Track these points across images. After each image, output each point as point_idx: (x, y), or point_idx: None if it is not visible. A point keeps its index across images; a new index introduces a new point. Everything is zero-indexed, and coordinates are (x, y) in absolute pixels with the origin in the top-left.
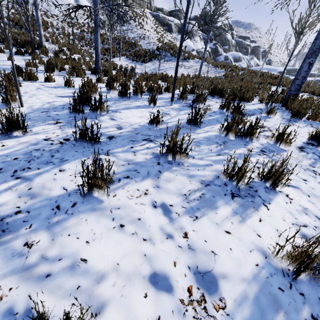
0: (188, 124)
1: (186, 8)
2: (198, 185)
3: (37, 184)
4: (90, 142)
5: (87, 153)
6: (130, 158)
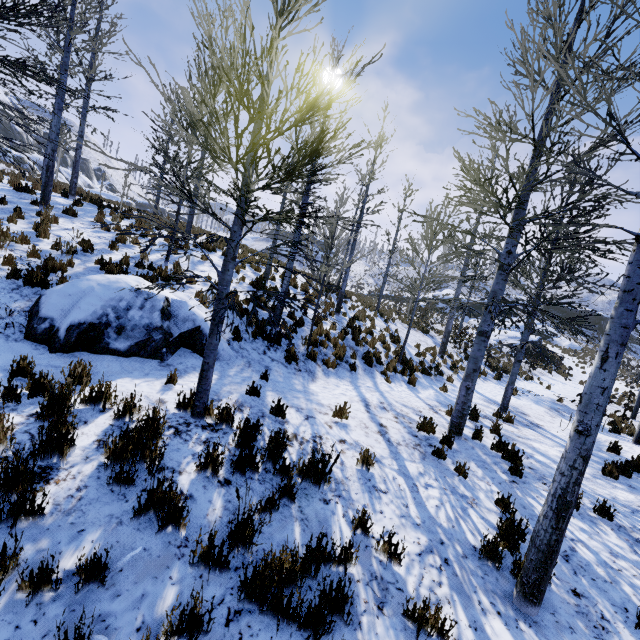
0: None
1: None
2: None
3: None
4: None
5: None
6: None
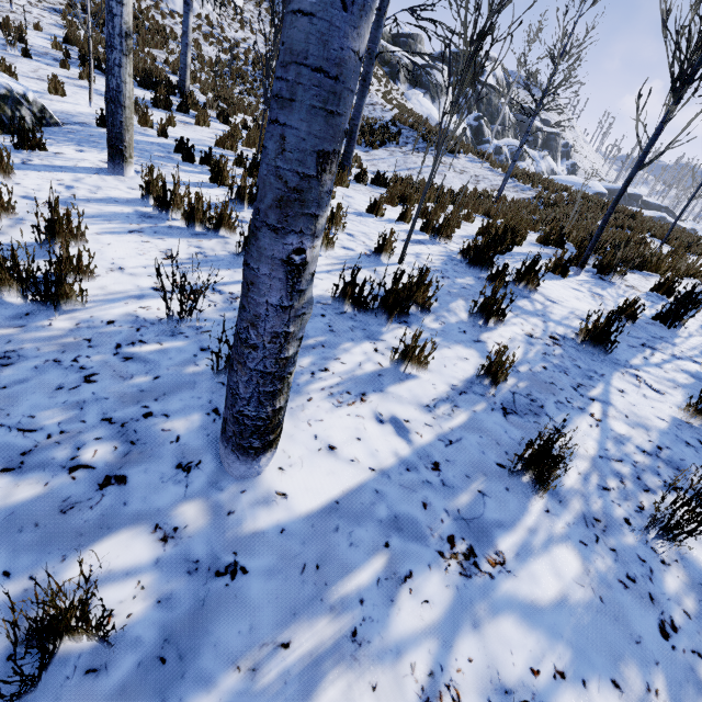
0: (656, 320)
1: (659, 128)
2: None
3: (625, 411)
4: (596, 346)
5: (610, 365)
6: (667, 376)
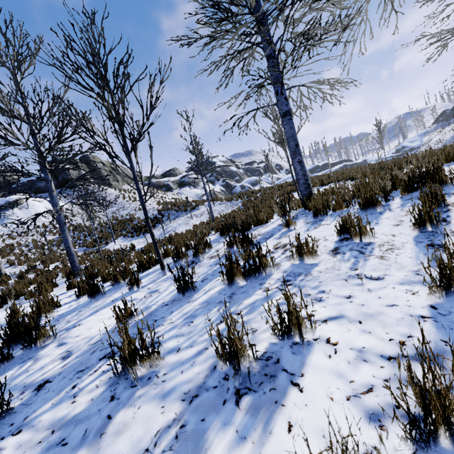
0: (181, 293)
1: (133, 174)
2: (177, 407)
3: None
4: None
5: None
6: (61, 414)
